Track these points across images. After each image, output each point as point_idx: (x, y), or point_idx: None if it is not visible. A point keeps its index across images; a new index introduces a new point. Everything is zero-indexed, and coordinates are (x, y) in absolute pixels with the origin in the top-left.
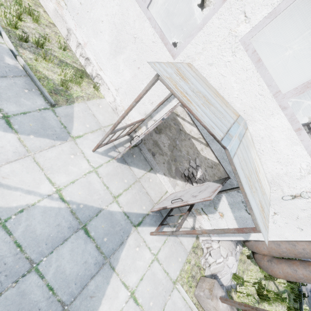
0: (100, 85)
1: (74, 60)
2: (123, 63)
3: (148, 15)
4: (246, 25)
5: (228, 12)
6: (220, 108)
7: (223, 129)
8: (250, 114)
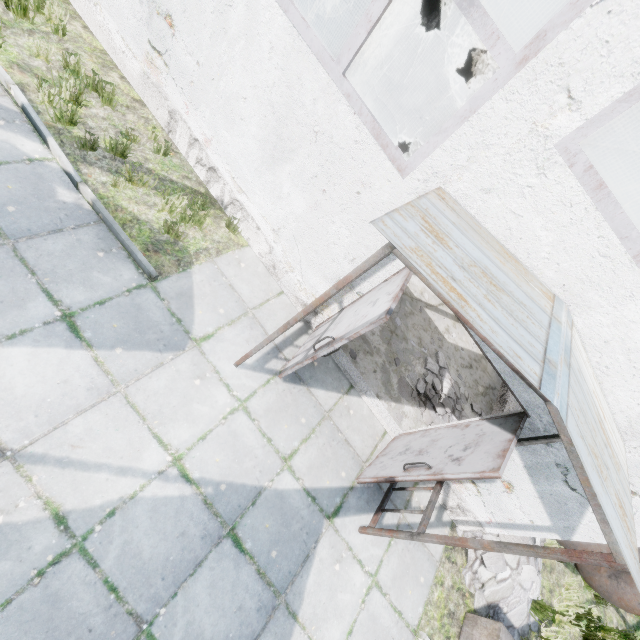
0: (240, 220)
1: (184, 172)
2: (290, 180)
3: (345, 89)
4: (570, 115)
5: (529, 89)
6: (518, 292)
7: (536, 350)
8: (579, 294)
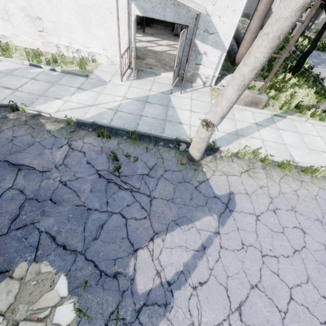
0: (94, 58)
1: (72, 59)
2: (96, 29)
3: None
4: None
5: None
6: None
7: None
8: None
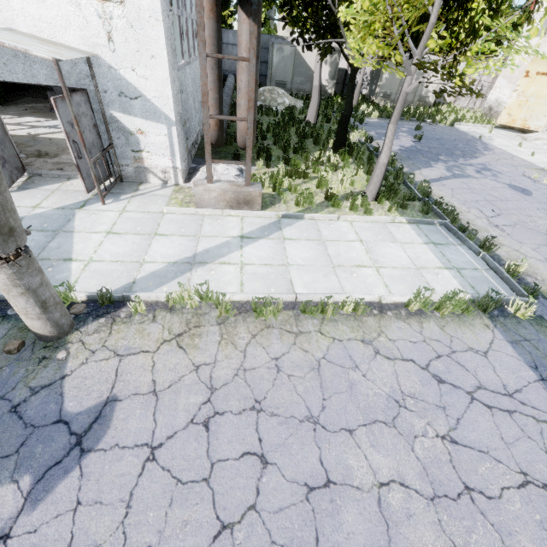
0: None
1: None
2: None
3: None
4: None
5: None
6: None
7: None
8: (5, 19)
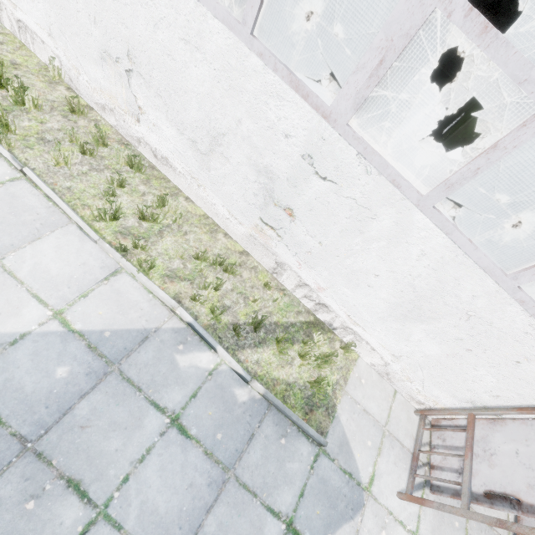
0: (351, 340)
1: (295, 307)
2: (424, 333)
3: (518, 297)
4: None
5: None
6: None
7: None
8: None
